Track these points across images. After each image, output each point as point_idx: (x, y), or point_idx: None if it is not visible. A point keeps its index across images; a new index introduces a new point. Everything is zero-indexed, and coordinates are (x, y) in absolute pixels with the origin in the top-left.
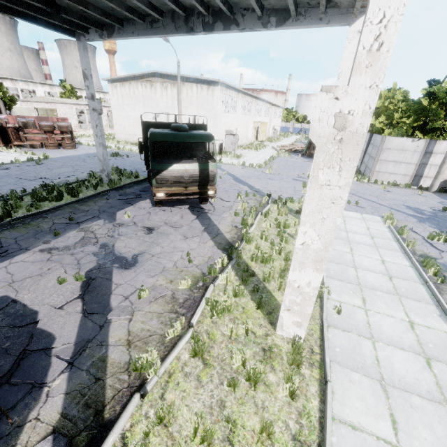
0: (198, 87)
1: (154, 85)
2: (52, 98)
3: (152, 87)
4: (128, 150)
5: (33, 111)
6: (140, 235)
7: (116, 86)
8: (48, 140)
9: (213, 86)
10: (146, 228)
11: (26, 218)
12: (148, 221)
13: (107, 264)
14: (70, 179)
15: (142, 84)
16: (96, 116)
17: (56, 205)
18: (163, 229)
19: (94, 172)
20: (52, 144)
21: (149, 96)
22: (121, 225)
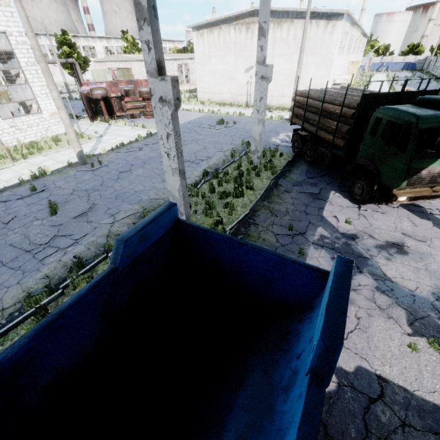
0: (311, 24)
1: (250, 28)
2: (126, 56)
3: (248, 31)
4: (223, 113)
5: (108, 72)
6: (397, 256)
7: (203, 33)
8: (146, 108)
9: (335, 20)
10: (390, 243)
11: (236, 225)
12: (376, 229)
13: (417, 311)
14: (214, 162)
15: (235, 28)
16: (263, 87)
17: (251, 205)
18: (413, 245)
19: (234, 151)
20: (150, 112)
21: (243, 43)
22: (357, 238)
